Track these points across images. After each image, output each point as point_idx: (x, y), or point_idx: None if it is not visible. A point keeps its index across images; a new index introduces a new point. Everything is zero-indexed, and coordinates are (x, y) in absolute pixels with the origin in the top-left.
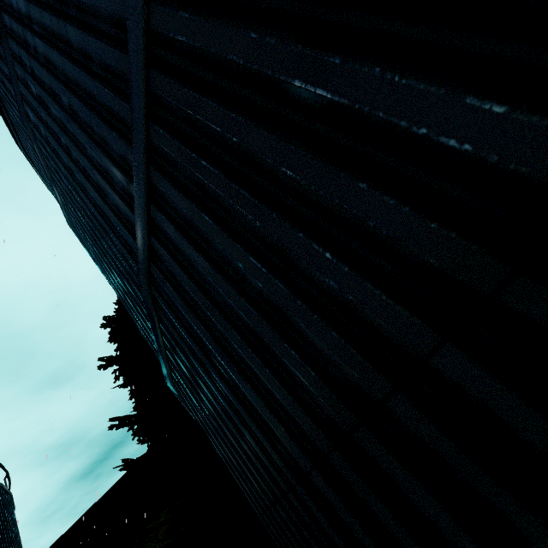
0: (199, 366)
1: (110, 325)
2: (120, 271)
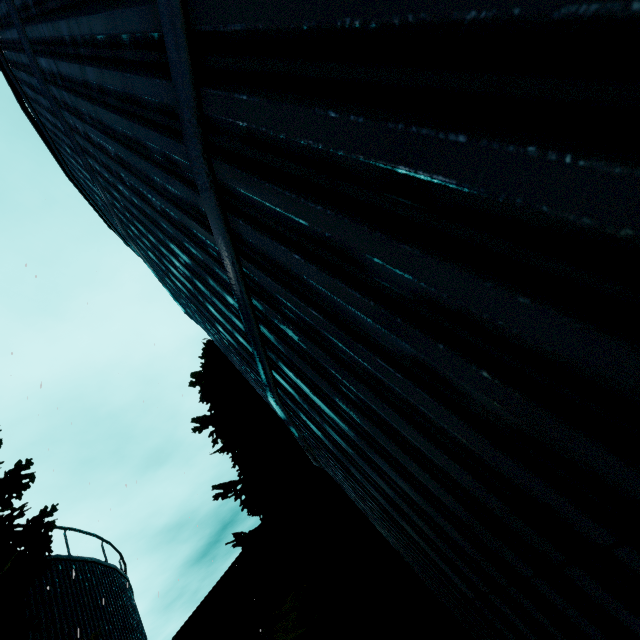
0: (328, 275)
1: (199, 383)
2: (175, 225)
